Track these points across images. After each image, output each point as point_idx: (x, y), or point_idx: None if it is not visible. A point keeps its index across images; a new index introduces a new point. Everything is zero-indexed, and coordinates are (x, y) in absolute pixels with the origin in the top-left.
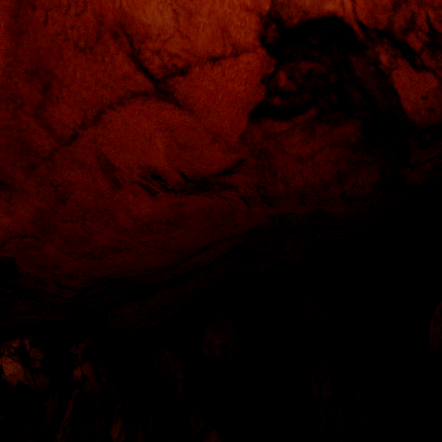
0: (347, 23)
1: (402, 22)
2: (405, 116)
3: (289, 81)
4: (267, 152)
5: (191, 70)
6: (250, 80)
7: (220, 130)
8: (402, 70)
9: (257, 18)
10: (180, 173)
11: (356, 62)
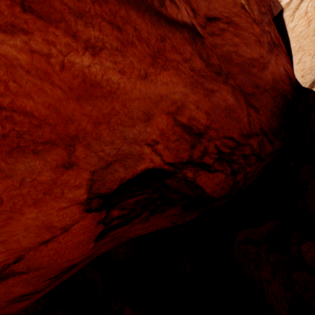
0: (158, 167)
1: (199, 153)
2: (208, 195)
3: (122, 210)
4: (118, 235)
5: (25, 255)
6: (87, 229)
7: (72, 258)
8: (203, 175)
9: (78, 205)
10: (47, 279)
11: (170, 181)
